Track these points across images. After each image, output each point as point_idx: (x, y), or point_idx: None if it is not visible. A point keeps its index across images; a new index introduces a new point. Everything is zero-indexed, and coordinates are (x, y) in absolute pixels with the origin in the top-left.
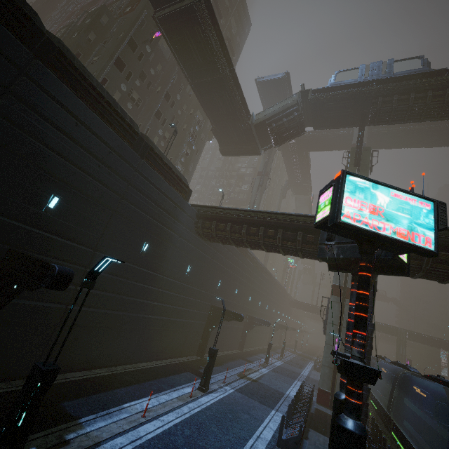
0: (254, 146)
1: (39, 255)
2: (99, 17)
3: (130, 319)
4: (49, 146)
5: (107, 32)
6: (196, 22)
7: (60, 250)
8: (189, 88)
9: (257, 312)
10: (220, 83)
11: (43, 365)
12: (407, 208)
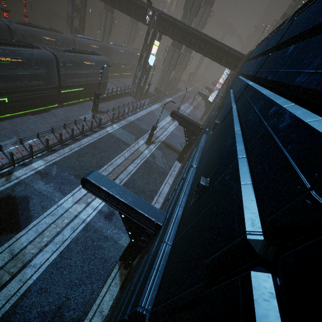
0: None
1: None
2: None
3: None
4: None
5: None
6: None
7: None
8: None
9: None
10: None
11: None
12: None
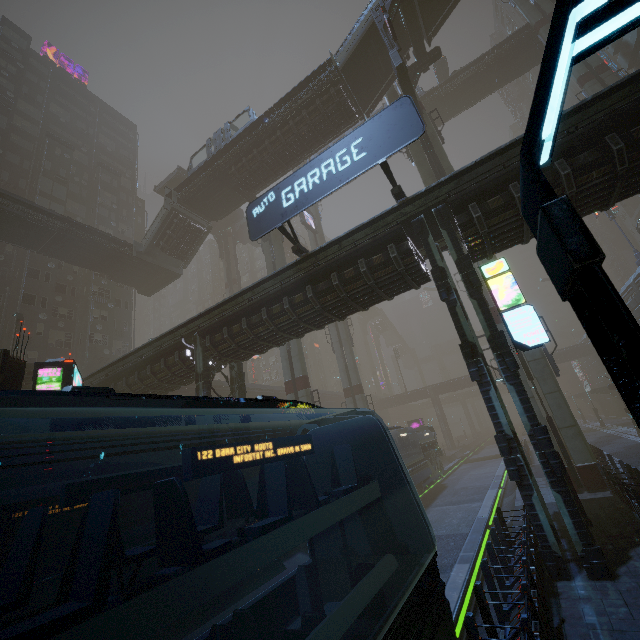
0: (166, 271)
1: None
2: None
3: None
4: None
5: None
6: None
7: None
8: None
9: None
10: (64, 238)
11: None
12: None
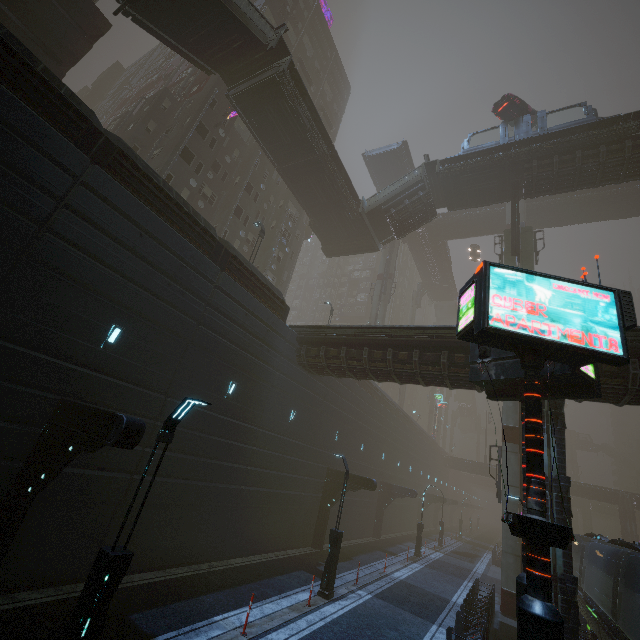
0: (368, 240)
1: (97, 406)
2: (159, 103)
3: (216, 492)
4: (109, 266)
5: (170, 119)
6: (280, 96)
7: (123, 397)
8: (276, 175)
9: (396, 477)
10: (317, 165)
11: (112, 550)
12: (577, 302)
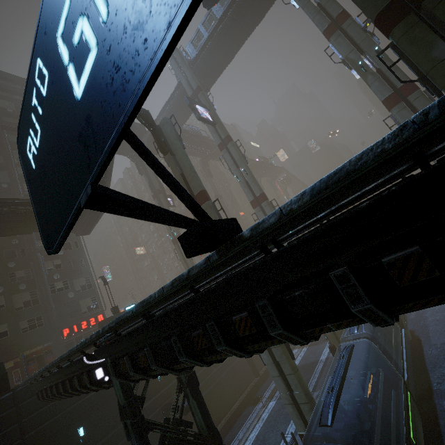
0: (89, 212)
1: None
2: None
3: None
4: None
5: None
6: None
7: None
8: None
9: None
10: None
11: None
12: None
